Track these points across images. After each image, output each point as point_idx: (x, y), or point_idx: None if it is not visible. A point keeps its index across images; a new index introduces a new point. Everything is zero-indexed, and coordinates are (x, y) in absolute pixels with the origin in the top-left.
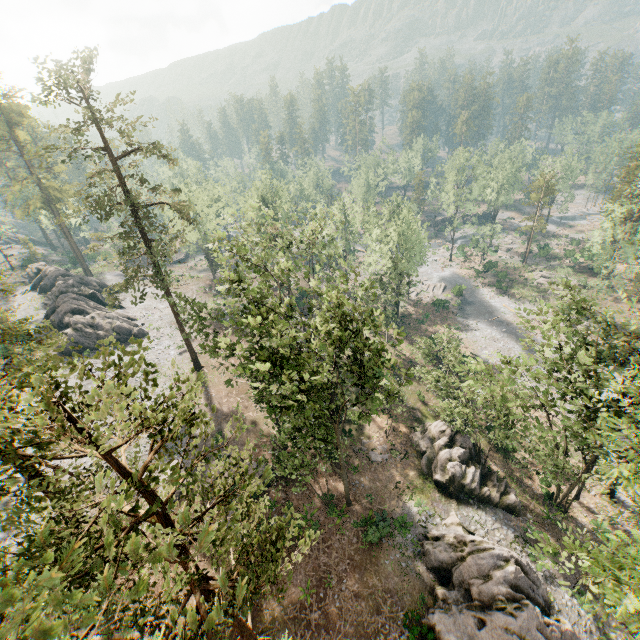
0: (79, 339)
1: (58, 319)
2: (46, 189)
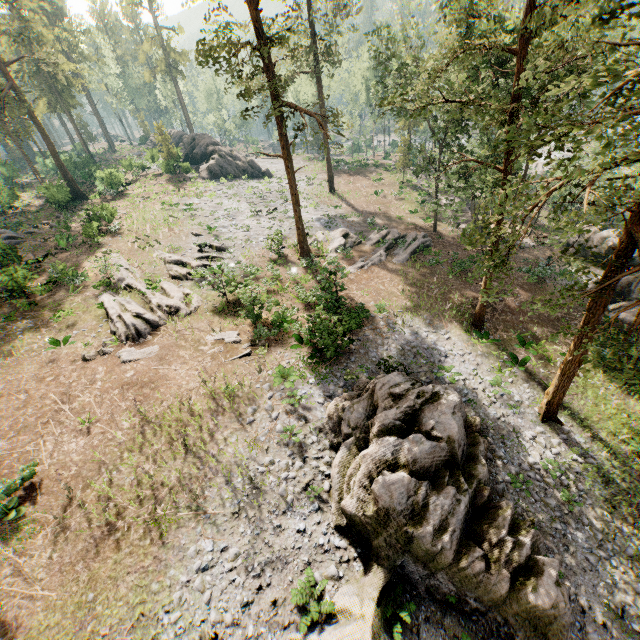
0: (223, 164)
1: (201, 152)
2: (170, 50)
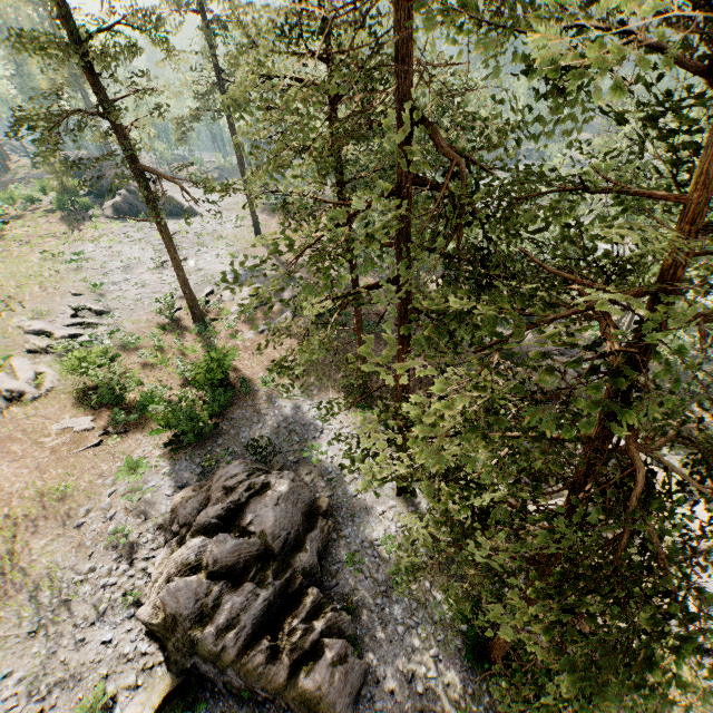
0: (133, 201)
1: (107, 184)
2: None
